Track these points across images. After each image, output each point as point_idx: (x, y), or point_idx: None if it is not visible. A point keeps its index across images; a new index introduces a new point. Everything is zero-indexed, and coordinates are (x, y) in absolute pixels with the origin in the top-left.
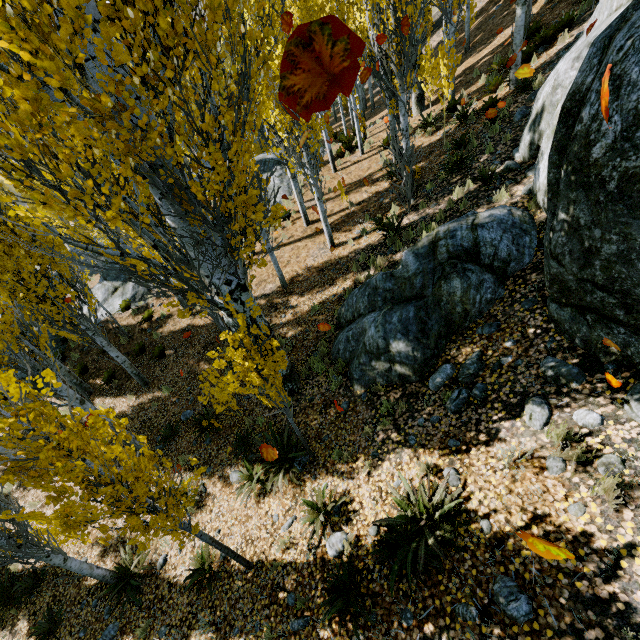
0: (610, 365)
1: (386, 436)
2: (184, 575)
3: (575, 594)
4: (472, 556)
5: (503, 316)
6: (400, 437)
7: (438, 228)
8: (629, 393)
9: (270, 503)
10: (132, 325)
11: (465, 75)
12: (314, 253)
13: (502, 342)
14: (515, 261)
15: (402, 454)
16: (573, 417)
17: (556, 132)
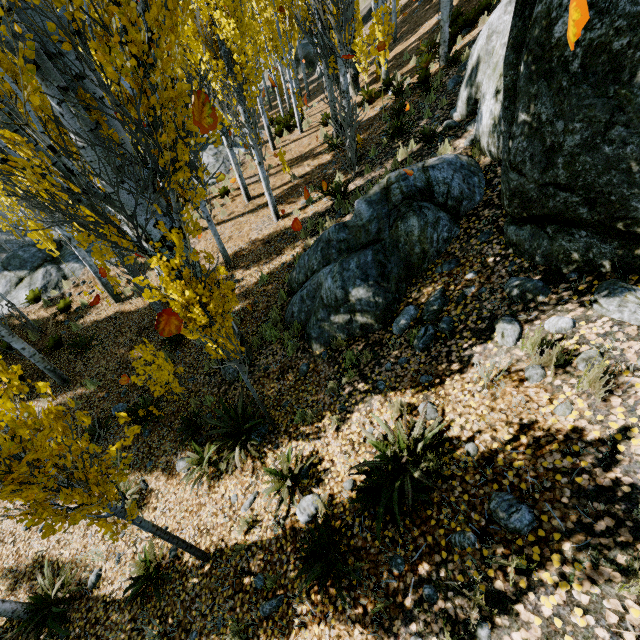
0: (573, 274)
1: (352, 388)
2: (124, 588)
3: (577, 490)
4: (461, 482)
5: (461, 252)
6: (368, 386)
7: (389, 174)
8: (596, 293)
9: (226, 484)
10: (44, 318)
11: (396, 59)
12: (258, 226)
13: (463, 275)
14: (467, 200)
15: (372, 402)
16: (545, 327)
17: (512, 28)
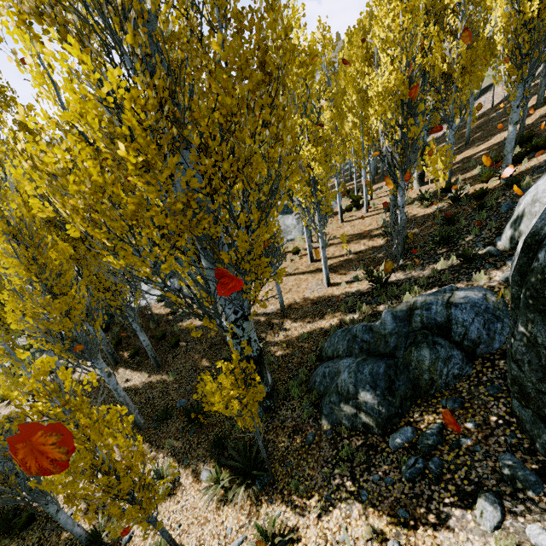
0: None
1: (341, 482)
2: None
3: None
4: None
5: (468, 394)
6: (354, 488)
7: (416, 297)
8: None
9: (228, 513)
10: (162, 314)
11: (463, 163)
12: (312, 287)
13: (463, 421)
14: (485, 344)
15: (353, 507)
16: (526, 530)
17: (518, 258)
